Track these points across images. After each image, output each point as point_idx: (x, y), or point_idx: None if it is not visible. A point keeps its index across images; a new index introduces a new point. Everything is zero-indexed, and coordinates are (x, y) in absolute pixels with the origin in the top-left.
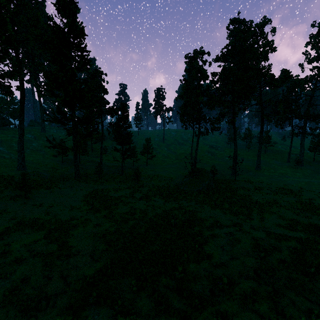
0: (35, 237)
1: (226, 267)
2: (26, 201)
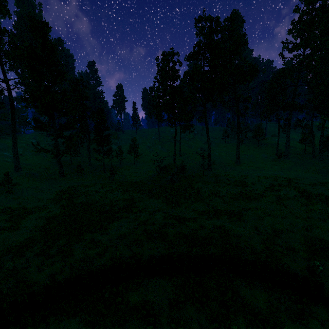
0: (0, 218)
1: (107, 235)
2: (9, 195)
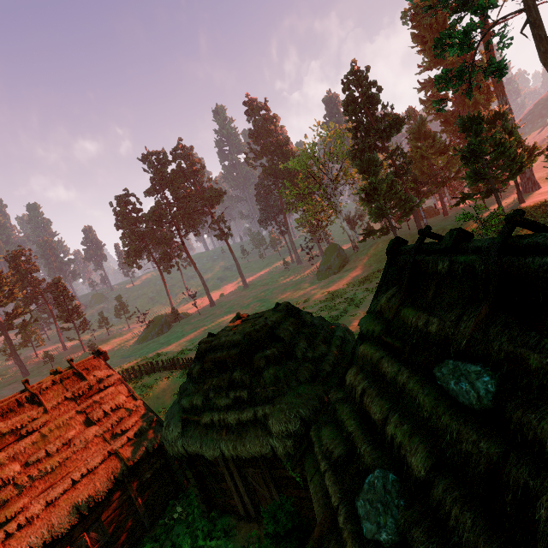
0: None
1: None
2: None
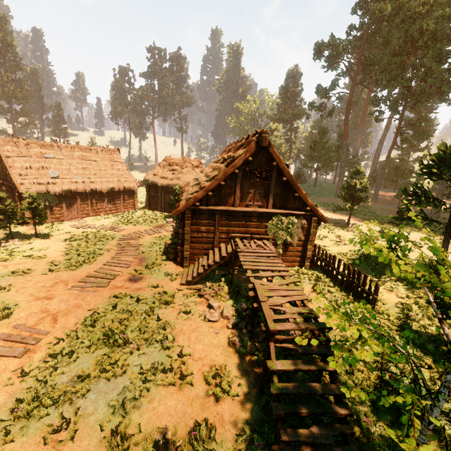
0: None
1: None
2: None
